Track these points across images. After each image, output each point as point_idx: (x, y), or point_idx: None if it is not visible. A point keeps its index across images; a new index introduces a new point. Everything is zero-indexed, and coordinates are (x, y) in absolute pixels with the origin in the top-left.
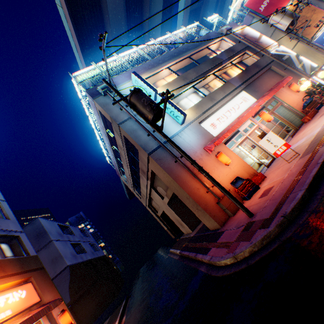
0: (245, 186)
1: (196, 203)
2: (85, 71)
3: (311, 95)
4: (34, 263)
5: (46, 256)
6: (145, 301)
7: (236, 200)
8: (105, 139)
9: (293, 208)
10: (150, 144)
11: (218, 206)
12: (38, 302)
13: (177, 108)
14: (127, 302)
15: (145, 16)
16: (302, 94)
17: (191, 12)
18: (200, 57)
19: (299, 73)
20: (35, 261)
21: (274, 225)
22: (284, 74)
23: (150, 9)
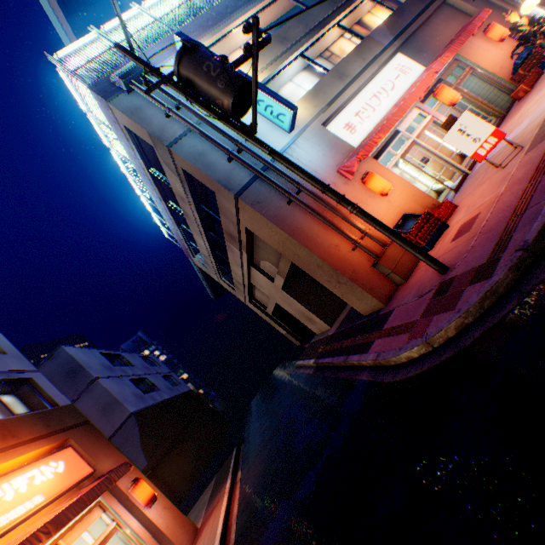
0: (423, 227)
1: (336, 271)
2: (79, 46)
3: (528, 43)
4: (70, 417)
5: (91, 404)
6: (269, 445)
7: (414, 248)
8: (151, 190)
9: (541, 230)
10: (235, 177)
11: (376, 272)
12: (91, 474)
13: (277, 97)
14: (239, 451)
15: None
16: (510, 46)
17: None
18: None
19: (502, 3)
20: (71, 414)
21: (504, 268)
22: (473, 10)
23: None
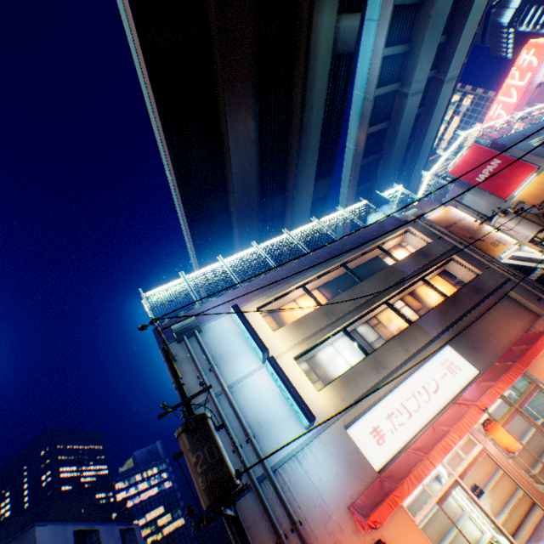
0: None
1: None
2: (165, 287)
3: None
4: None
5: None
6: None
7: None
8: None
9: None
10: None
11: None
12: None
13: (299, 398)
14: None
15: (289, 177)
16: None
17: (363, 166)
18: (367, 258)
19: None
20: None
21: None
22: (537, 309)
23: (296, 170)
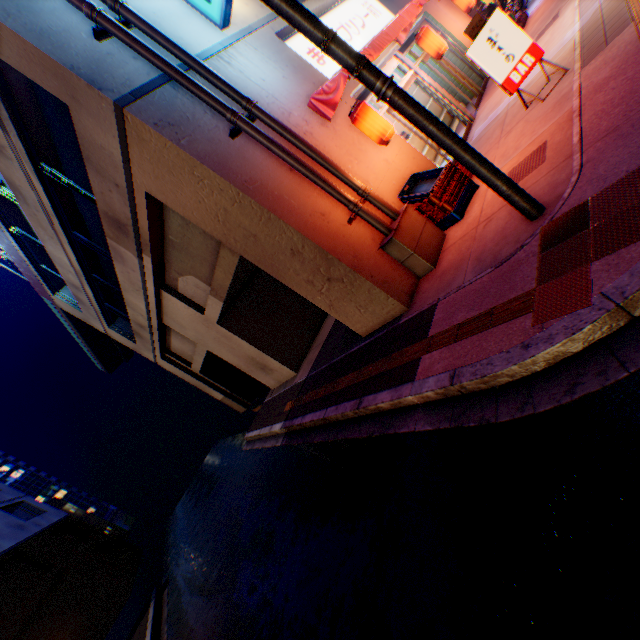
0: (448, 186)
1: (327, 257)
2: None
3: None
4: None
5: None
6: (222, 594)
7: (494, 169)
8: None
9: None
10: (115, 70)
11: (387, 258)
12: None
13: None
14: (161, 606)
15: None
16: None
17: None
18: None
19: None
20: None
21: None
22: None
23: None
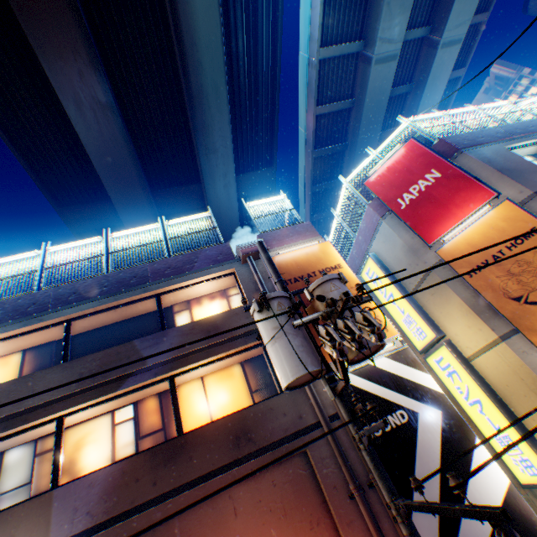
0: None
1: None
2: None
3: None
4: None
5: None
6: None
7: None
8: None
9: None
10: None
11: None
12: None
13: None
14: None
15: (198, 162)
16: None
17: (319, 159)
18: (151, 309)
19: None
20: None
21: None
22: (338, 520)
23: (199, 154)
